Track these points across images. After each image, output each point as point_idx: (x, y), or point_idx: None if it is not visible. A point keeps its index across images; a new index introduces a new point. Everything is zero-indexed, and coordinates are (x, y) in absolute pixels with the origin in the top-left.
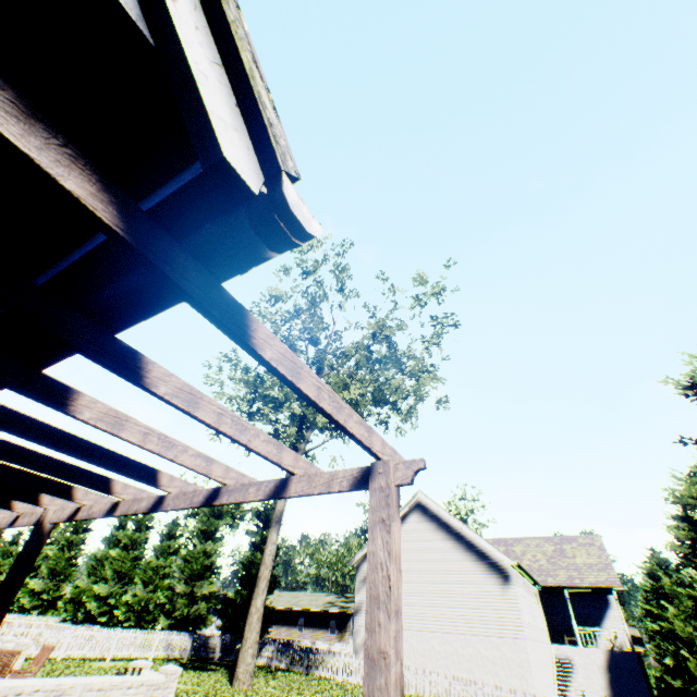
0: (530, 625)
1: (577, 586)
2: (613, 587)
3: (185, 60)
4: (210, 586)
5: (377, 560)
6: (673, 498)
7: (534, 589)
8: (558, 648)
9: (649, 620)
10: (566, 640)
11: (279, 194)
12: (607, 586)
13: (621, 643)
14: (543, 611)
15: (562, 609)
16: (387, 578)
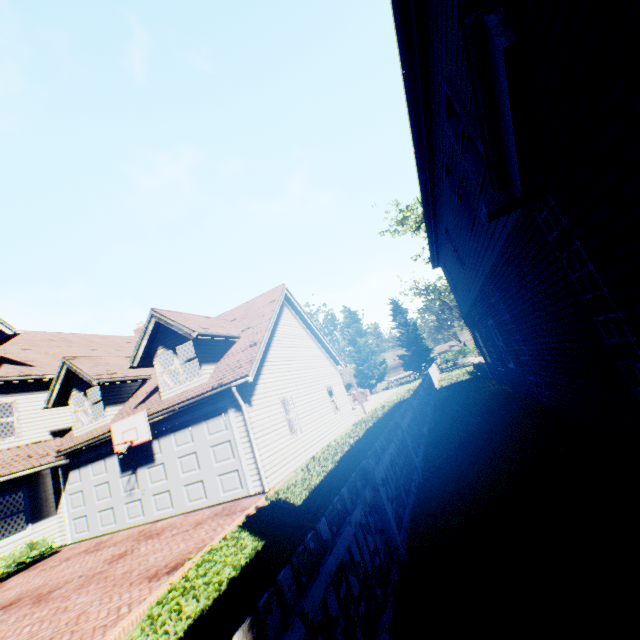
0: None
1: None
2: None
3: None
4: (381, 357)
5: None
6: None
7: None
8: None
9: None
10: None
11: None
12: None
13: None
14: None
15: None
16: None
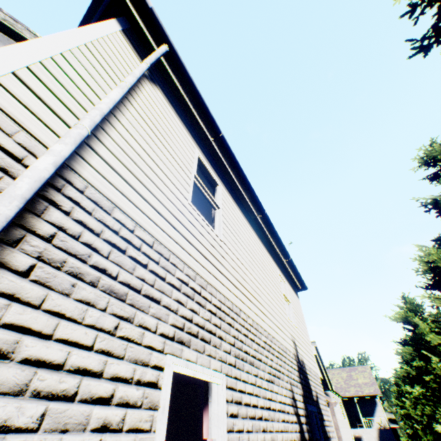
0: (341, 420)
1: (360, 395)
2: (377, 395)
3: (326, 381)
4: None
5: (334, 421)
6: (397, 353)
7: (339, 399)
8: (354, 430)
9: (399, 408)
10: (358, 425)
11: (332, 388)
12: (374, 394)
13: (384, 424)
14: (345, 410)
15: (354, 408)
16: (337, 424)
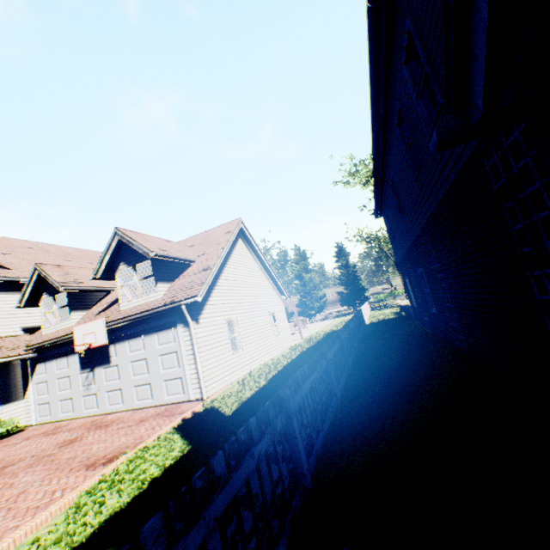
0: None
1: None
2: None
3: None
4: (322, 292)
5: None
6: None
7: None
8: None
9: None
10: None
11: None
12: None
13: None
14: None
15: None
16: None
